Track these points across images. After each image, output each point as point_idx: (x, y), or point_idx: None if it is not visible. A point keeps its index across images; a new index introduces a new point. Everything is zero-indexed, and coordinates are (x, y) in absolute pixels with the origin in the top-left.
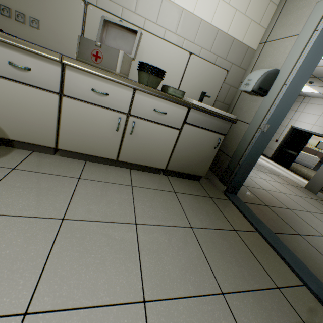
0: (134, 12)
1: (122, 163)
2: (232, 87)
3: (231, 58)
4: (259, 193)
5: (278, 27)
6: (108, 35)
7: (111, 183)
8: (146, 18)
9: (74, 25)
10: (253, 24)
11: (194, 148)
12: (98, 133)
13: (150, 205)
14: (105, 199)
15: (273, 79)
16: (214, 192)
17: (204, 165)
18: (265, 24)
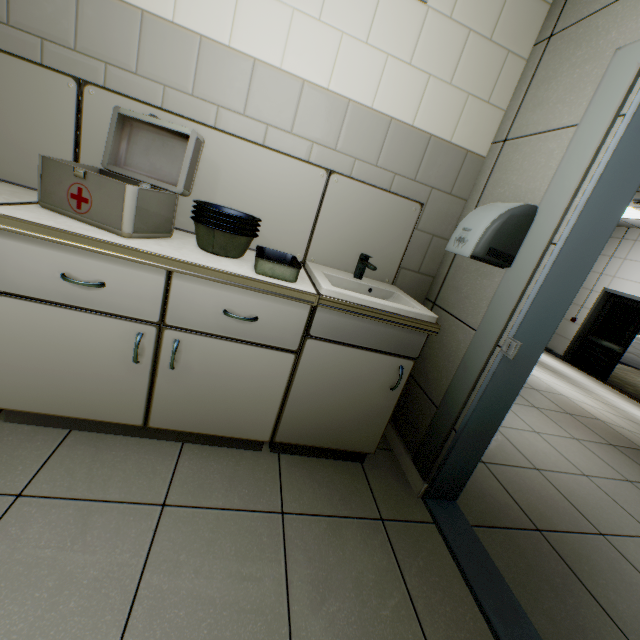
0: (192, 94)
1: (162, 430)
2: (437, 238)
3: (429, 177)
4: (520, 485)
5: (530, 107)
6: (133, 145)
7: (106, 502)
8: (220, 105)
9: (57, 130)
10: (473, 104)
11: (339, 391)
12: (90, 370)
13: (189, 578)
14: (57, 571)
15: (524, 228)
16: (396, 498)
17: (369, 427)
18: (503, 101)
